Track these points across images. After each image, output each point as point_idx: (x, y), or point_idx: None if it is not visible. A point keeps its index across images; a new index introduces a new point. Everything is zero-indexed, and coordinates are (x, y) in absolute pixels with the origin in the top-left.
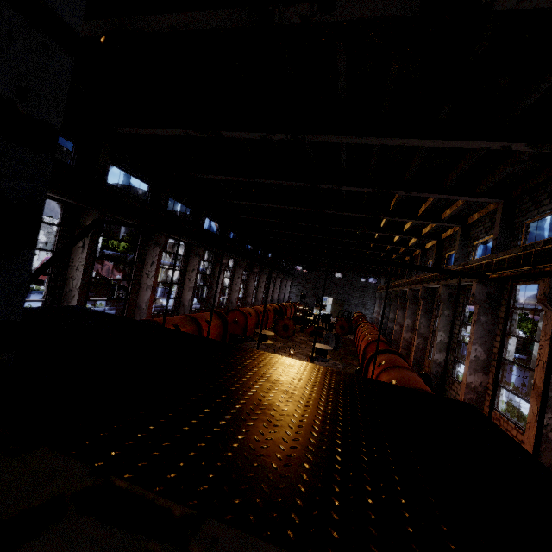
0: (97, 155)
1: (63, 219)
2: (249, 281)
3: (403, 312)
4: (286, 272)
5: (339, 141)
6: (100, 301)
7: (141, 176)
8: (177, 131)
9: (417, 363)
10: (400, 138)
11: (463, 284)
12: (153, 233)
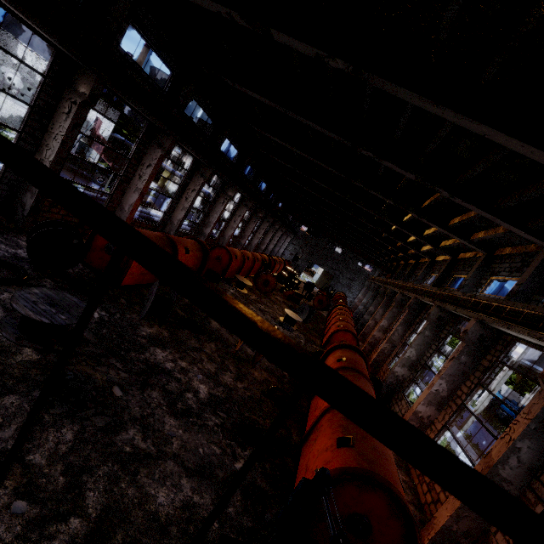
0: (114, 2)
1: (51, 69)
2: (250, 223)
3: (383, 311)
4: (290, 228)
5: (408, 100)
6: (94, 185)
7: (165, 56)
8: (218, 7)
9: (376, 364)
10: (485, 124)
11: (459, 314)
12: (161, 132)
